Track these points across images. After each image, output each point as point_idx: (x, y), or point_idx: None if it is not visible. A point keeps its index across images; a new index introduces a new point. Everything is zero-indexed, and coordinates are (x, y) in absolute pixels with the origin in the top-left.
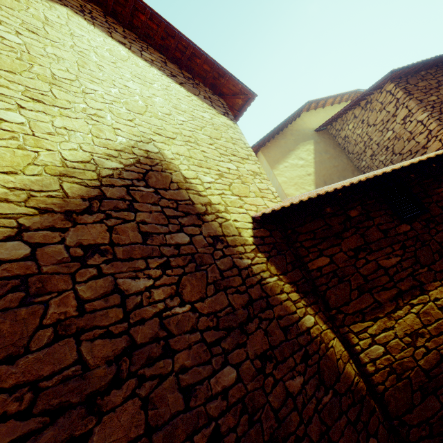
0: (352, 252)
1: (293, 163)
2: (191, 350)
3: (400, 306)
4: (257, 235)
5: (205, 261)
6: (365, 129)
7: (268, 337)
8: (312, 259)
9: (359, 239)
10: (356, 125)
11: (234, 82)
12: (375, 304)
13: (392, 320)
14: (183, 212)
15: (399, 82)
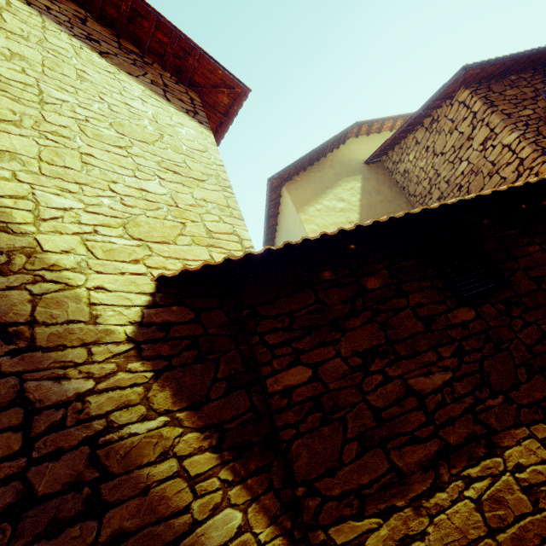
0: (359, 359)
1: (329, 206)
2: None
3: (443, 483)
4: (152, 320)
5: None
6: (431, 160)
7: None
8: (277, 370)
9: (377, 332)
10: (419, 155)
11: (211, 65)
12: (391, 476)
13: (424, 516)
14: None
15: (476, 89)
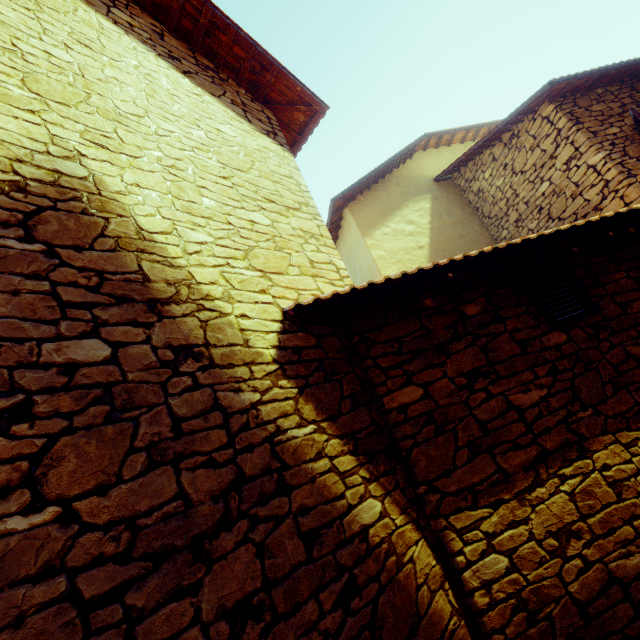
0: (464, 379)
1: (397, 229)
2: (21, 630)
3: (542, 480)
4: (286, 345)
5: (139, 399)
6: (509, 179)
7: (264, 560)
8: (392, 389)
9: (478, 355)
10: (496, 173)
11: (289, 81)
12: (498, 476)
13: (527, 506)
14: (113, 297)
15: (561, 103)
